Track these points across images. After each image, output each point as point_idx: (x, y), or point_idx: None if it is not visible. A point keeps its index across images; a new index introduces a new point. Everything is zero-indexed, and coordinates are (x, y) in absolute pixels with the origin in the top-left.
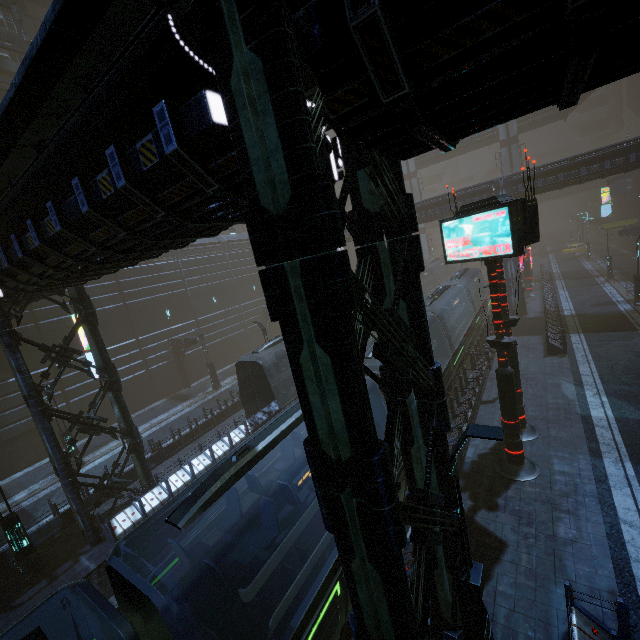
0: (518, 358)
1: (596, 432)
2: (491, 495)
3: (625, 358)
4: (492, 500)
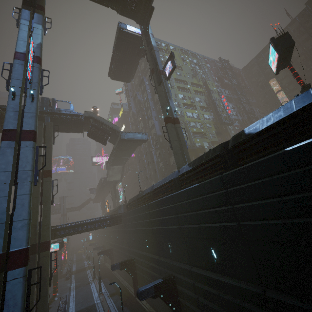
0: (58, 283)
1: (71, 288)
2: (49, 304)
3: (81, 276)
4: (49, 304)
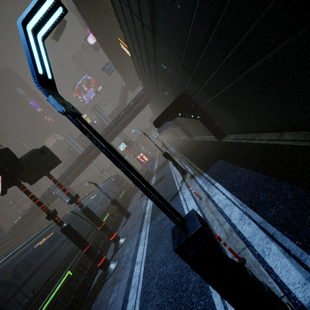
0: (135, 201)
1: (144, 218)
2: (91, 305)
3: (162, 175)
4: (90, 309)
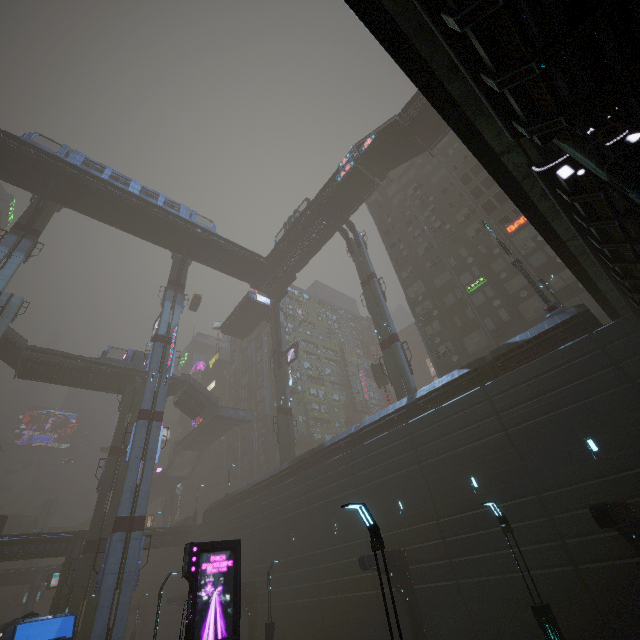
0: None
1: None
2: None
3: None
4: None
